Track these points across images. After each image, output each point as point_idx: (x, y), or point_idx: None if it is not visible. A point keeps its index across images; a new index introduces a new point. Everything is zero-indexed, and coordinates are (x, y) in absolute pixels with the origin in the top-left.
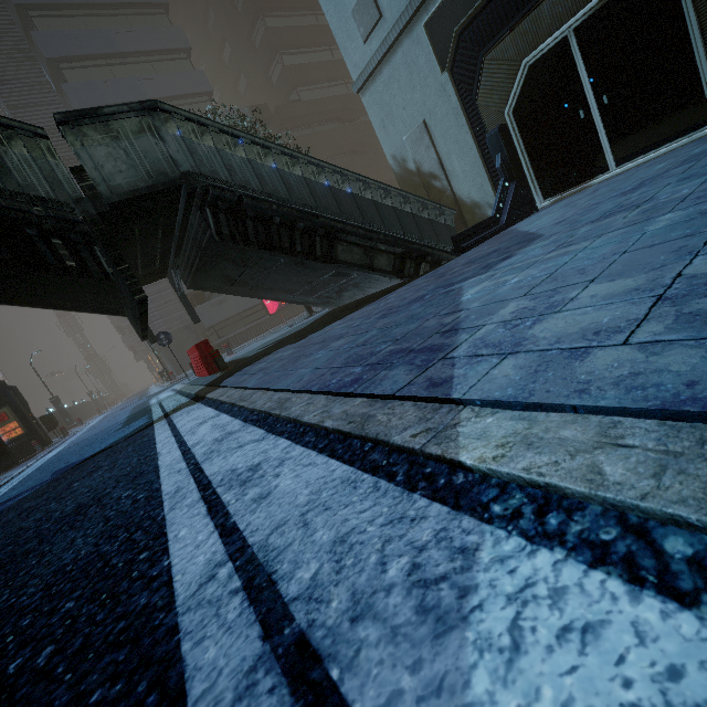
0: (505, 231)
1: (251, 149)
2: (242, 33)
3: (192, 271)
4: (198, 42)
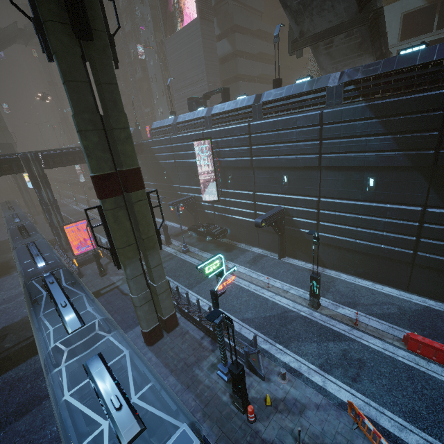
0: None
1: None
2: None
3: None
4: None
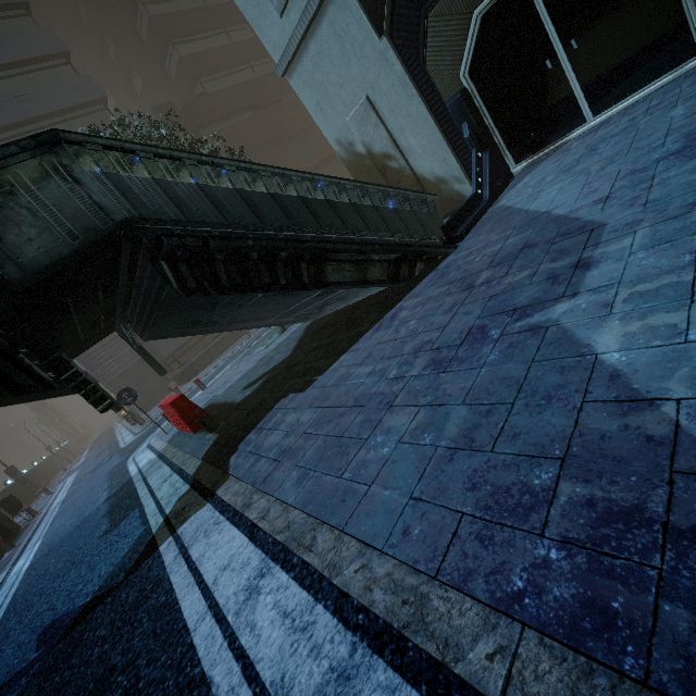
0: (494, 208)
1: (198, 171)
2: (123, 26)
3: (149, 325)
4: (74, 43)
